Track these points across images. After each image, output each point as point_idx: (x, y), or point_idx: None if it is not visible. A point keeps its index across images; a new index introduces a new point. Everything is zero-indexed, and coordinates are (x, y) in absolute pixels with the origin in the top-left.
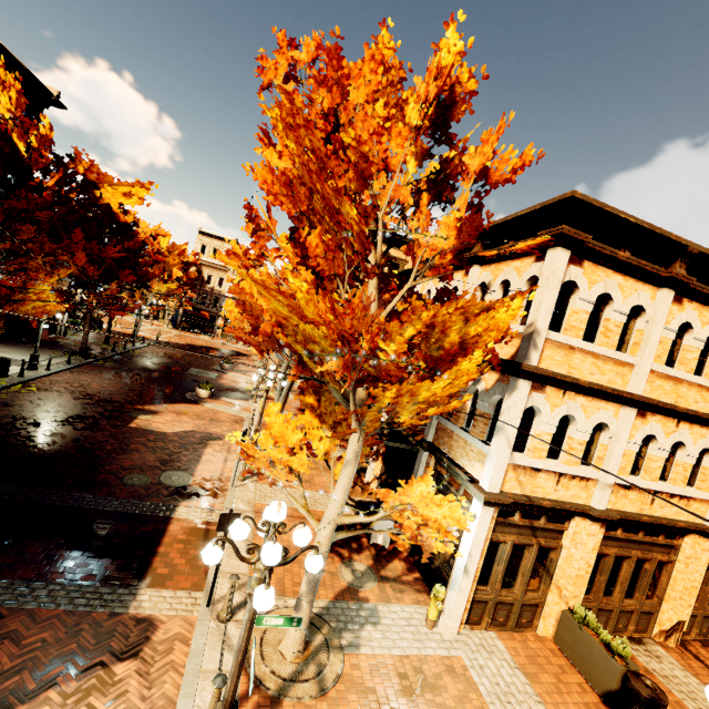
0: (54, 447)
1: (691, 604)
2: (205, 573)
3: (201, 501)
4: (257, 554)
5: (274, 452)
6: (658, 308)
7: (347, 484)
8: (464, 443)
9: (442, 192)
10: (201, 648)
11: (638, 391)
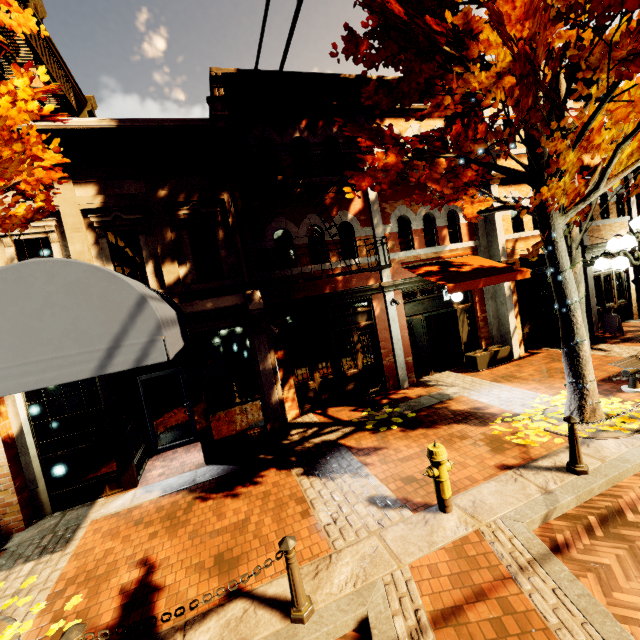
0: None
1: None
2: None
3: None
4: None
5: None
6: None
7: None
8: (610, 227)
9: None
10: None
11: None
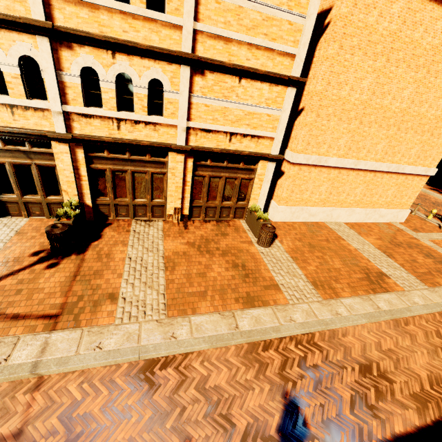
0: None
1: (181, 197)
2: None
3: None
4: None
5: None
6: None
7: None
8: None
9: None
10: None
11: (39, 17)
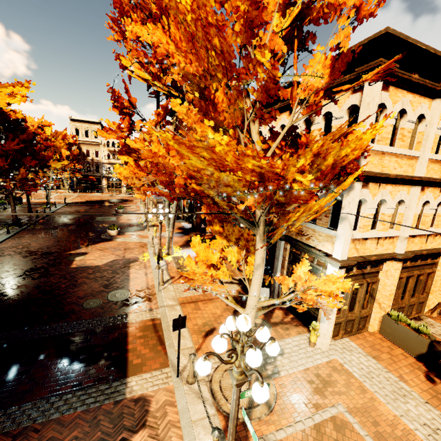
0: (23, 295)
1: None
2: (165, 354)
3: (141, 306)
4: (235, 356)
5: (197, 269)
6: (434, 114)
7: (260, 281)
8: (313, 231)
9: (305, 38)
10: (185, 407)
11: (422, 174)
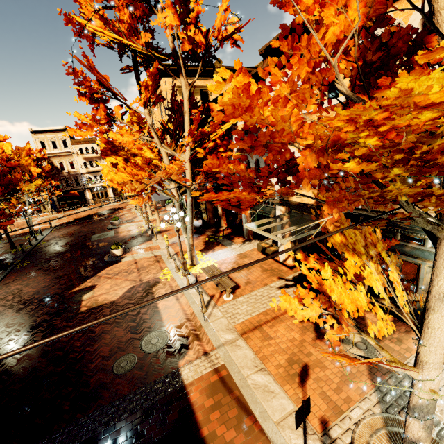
0: (28, 374)
1: None
2: (261, 432)
3: (191, 351)
4: None
5: (306, 312)
6: None
7: None
8: None
9: None
10: None
11: None
